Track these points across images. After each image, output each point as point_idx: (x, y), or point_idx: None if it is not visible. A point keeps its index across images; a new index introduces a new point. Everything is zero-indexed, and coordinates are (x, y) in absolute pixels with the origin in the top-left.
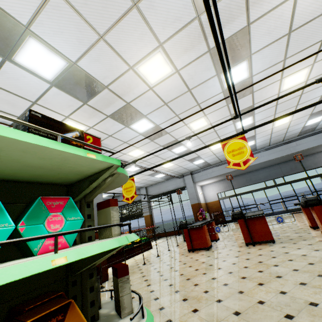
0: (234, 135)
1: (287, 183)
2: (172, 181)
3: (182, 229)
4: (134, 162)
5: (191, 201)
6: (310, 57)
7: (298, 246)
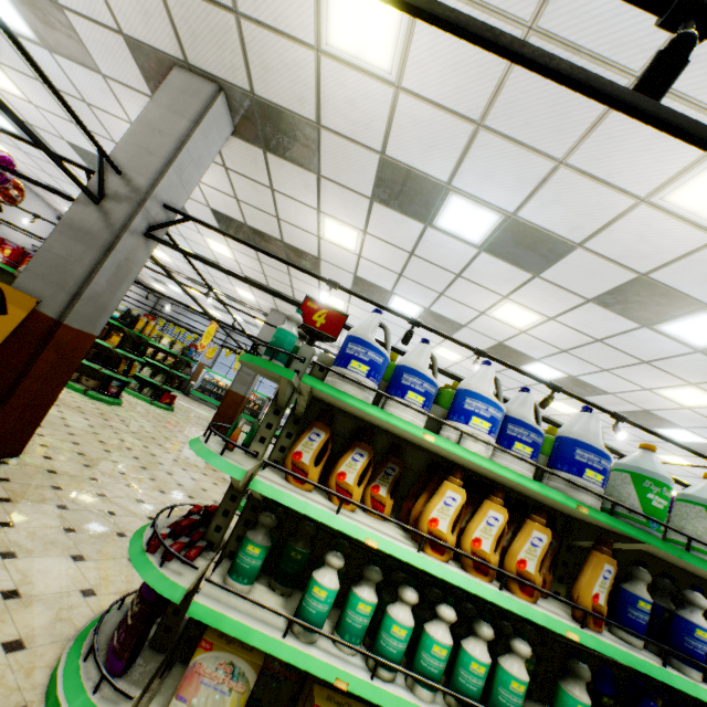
0: None
1: None
2: None
3: None
4: None
5: None
6: None
7: None
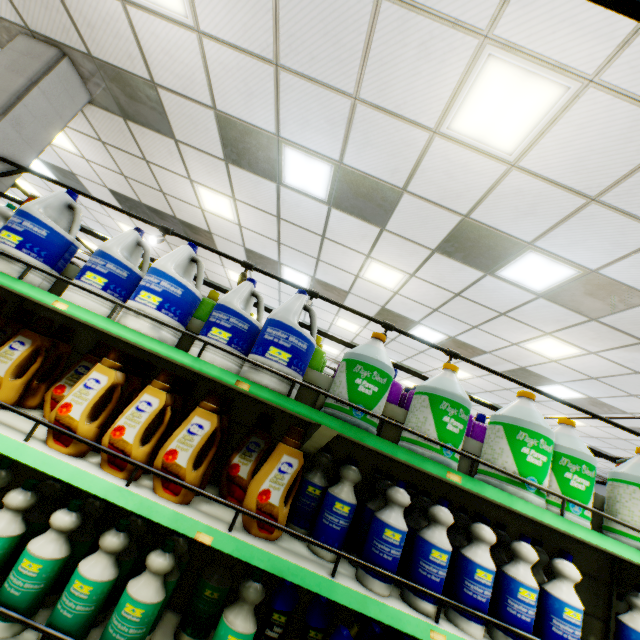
0: None
1: None
2: None
3: None
4: None
5: None
6: None
7: None
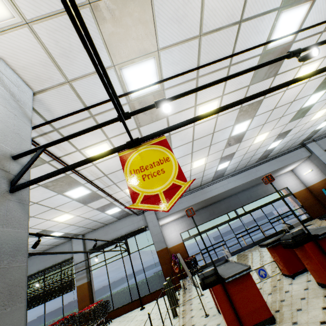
0: None
1: (247, 213)
2: (126, 221)
3: (211, 287)
4: (160, 103)
5: (157, 246)
6: None
7: None
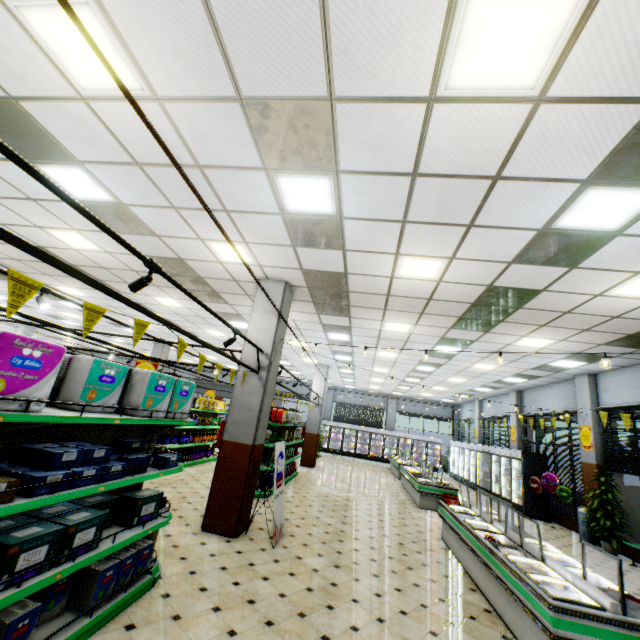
0: None
1: None
2: (121, 360)
3: None
4: None
5: None
6: None
7: None
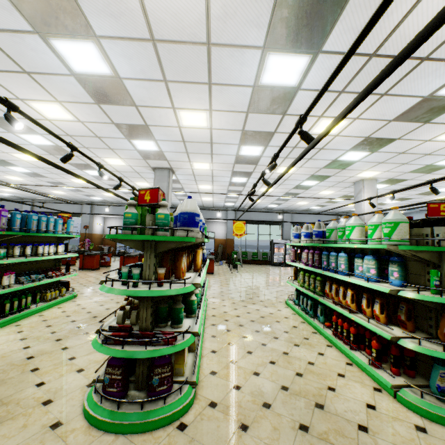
0: (67, 212)
1: None
2: (69, 204)
3: None
4: None
5: (82, 230)
6: (143, 180)
7: (98, 273)
